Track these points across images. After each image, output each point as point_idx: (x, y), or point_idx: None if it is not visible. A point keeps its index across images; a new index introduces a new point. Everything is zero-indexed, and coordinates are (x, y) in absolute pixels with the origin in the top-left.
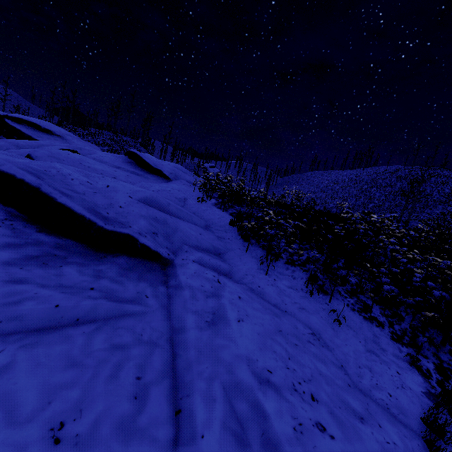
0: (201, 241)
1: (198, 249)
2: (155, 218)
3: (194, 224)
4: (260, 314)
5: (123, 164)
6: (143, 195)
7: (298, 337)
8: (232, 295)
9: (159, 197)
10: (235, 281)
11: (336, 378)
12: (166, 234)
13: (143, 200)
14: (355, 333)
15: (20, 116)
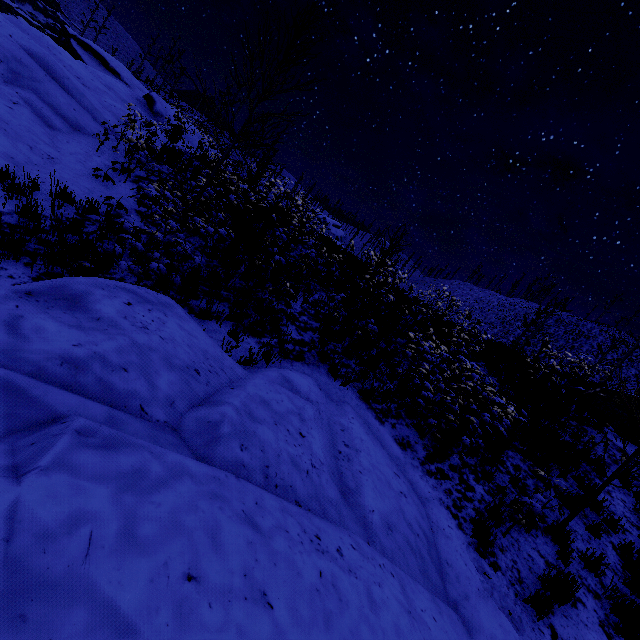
0: (65, 109)
1: (51, 108)
2: (17, 57)
3: (93, 116)
4: (7, 114)
5: (126, 95)
6: (30, 46)
7: (22, 138)
8: (3, 101)
9: (56, 63)
10: (51, 130)
11: (6, 149)
12: (18, 72)
13: (27, 49)
14: (104, 189)
15: (91, 43)
